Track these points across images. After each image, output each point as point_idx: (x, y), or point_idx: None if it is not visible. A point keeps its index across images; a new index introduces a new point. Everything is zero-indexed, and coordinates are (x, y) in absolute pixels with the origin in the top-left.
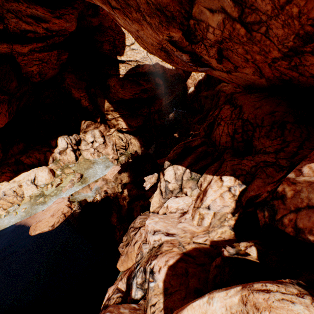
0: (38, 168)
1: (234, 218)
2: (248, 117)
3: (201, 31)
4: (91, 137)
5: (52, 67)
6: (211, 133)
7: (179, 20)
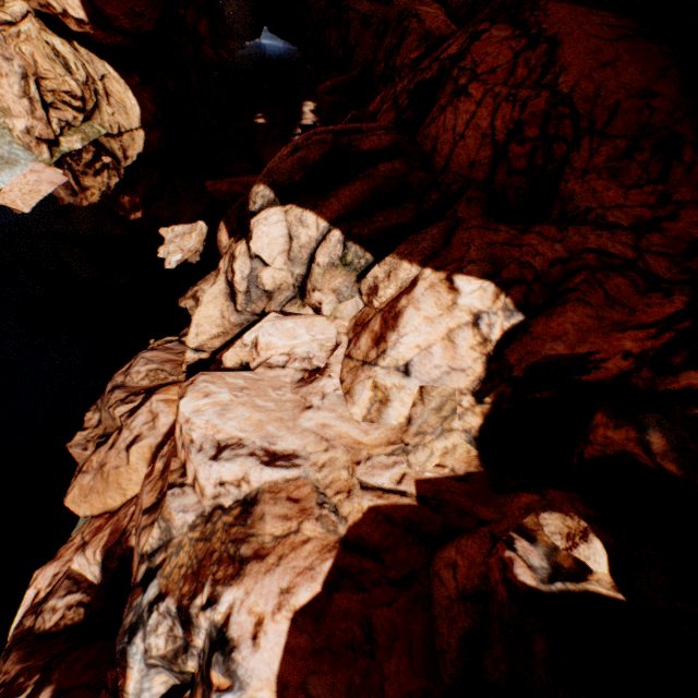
0: None
1: (481, 408)
2: (576, 89)
3: None
4: None
5: None
6: (422, 123)
7: None
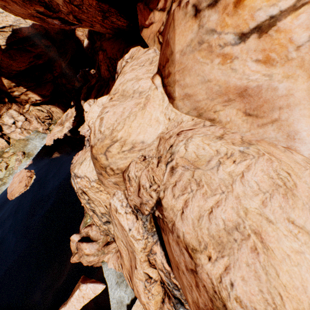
0: None
1: None
2: (110, 56)
3: (56, 6)
4: (10, 118)
5: None
6: (101, 73)
7: None
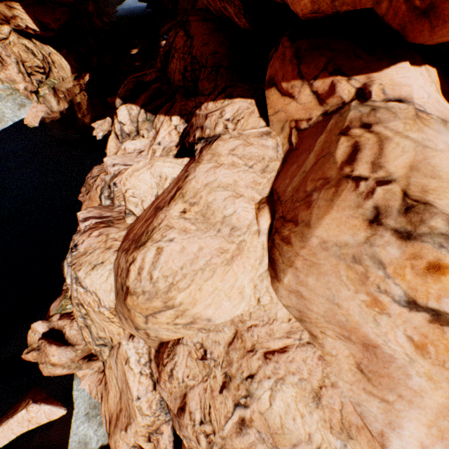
0: None
1: (177, 149)
2: (196, 54)
3: None
4: None
5: None
6: (167, 67)
7: None
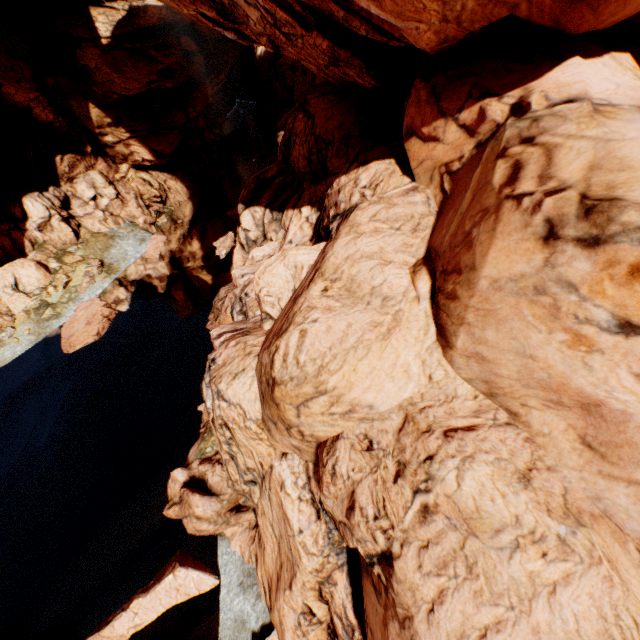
0: (10, 263)
1: (312, 244)
2: (320, 133)
3: (241, 17)
4: (88, 188)
5: None
6: (290, 157)
7: None
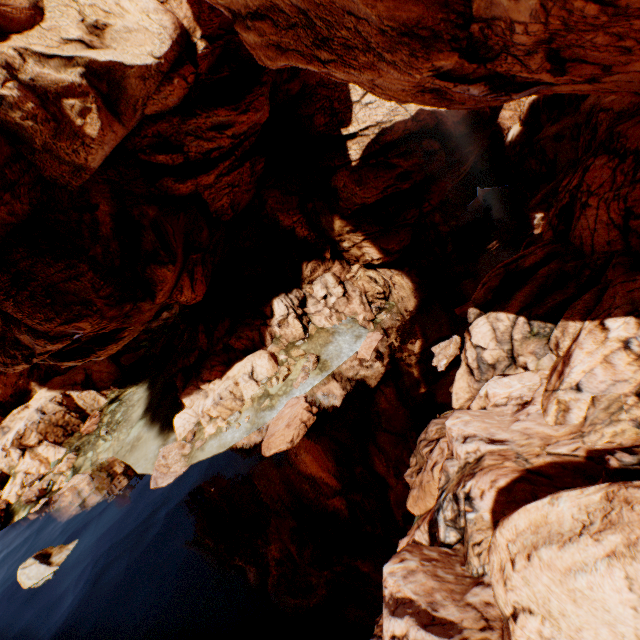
0: (253, 353)
1: None
2: None
3: (498, 37)
4: (321, 288)
5: (246, 189)
6: (569, 230)
7: (448, 36)
